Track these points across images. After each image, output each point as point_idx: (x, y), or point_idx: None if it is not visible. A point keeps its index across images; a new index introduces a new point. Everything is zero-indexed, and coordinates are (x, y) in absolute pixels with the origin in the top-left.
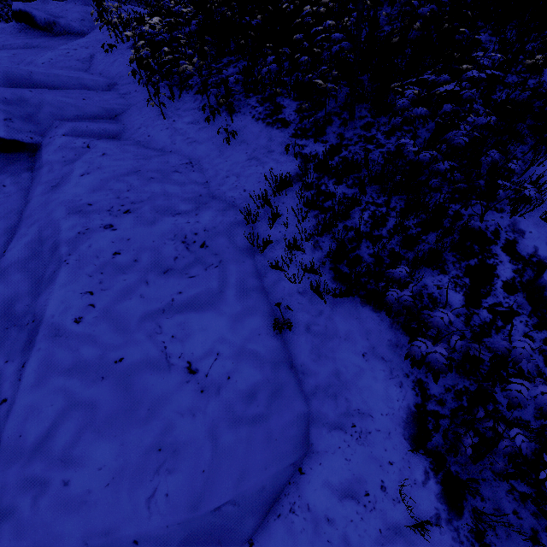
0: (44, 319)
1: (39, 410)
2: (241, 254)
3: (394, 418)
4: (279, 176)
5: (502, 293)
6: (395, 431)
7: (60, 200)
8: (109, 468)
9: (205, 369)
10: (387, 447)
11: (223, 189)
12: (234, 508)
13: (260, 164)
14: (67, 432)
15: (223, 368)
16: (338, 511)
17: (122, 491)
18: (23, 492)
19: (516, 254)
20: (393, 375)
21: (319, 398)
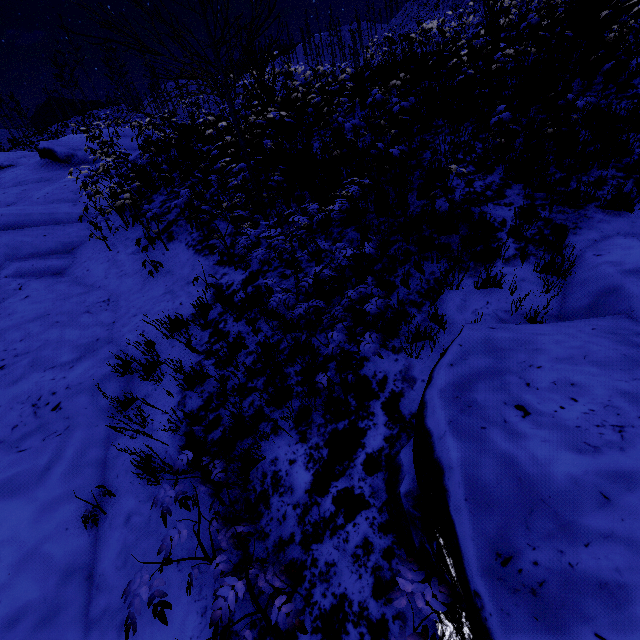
0: None
1: None
2: (99, 415)
3: None
4: (183, 313)
5: (360, 472)
6: None
7: None
8: None
9: None
10: None
11: (124, 330)
12: None
13: (172, 299)
14: None
15: None
16: None
17: None
18: None
19: (397, 412)
20: (201, 595)
21: (101, 628)
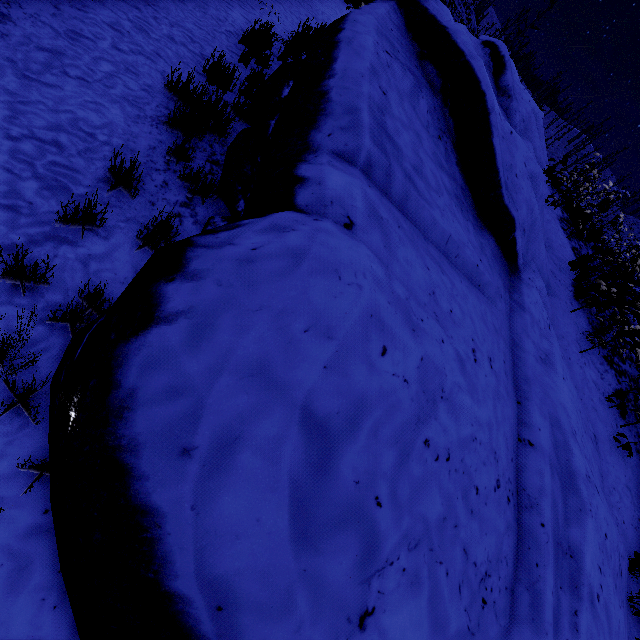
0: (586, 571)
1: None
2: (625, 602)
3: None
4: None
5: None
6: None
7: (559, 398)
8: None
9: None
10: None
11: (612, 500)
12: None
13: (633, 503)
14: None
15: None
16: None
17: None
18: None
19: None
20: None
21: None
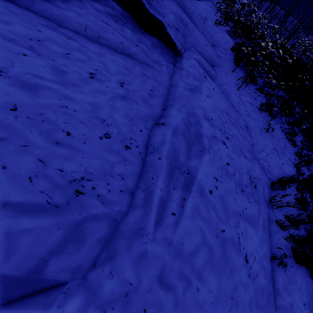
0: (197, 178)
1: (191, 234)
2: (265, 203)
3: None
4: (286, 171)
5: None
6: None
7: (198, 103)
8: (213, 294)
9: (250, 263)
10: None
11: (259, 156)
12: None
13: (278, 156)
14: (201, 258)
15: (256, 268)
16: None
17: (216, 311)
18: (179, 280)
19: None
20: None
21: (281, 312)
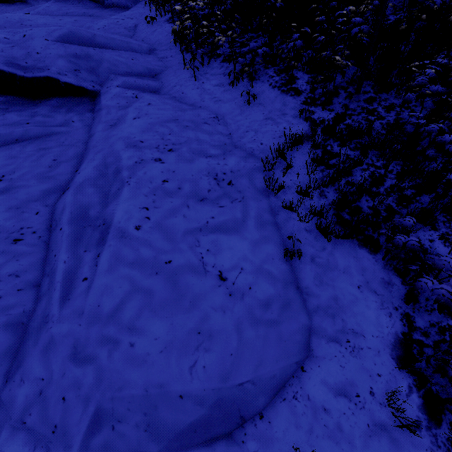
0: (113, 223)
1: (111, 289)
2: (259, 194)
3: (383, 340)
4: (290, 135)
5: None
6: (383, 350)
7: (118, 136)
8: (162, 340)
9: (232, 279)
10: (376, 362)
11: (243, 141)
12: (252, 387)
13: (275, 124)
14: (131, 308)
15: (246, 280)
16: (333, 404)
17: (172, 358)
18: (101, 346)
19: None
20: (384, 307)
21: (319, 315)
